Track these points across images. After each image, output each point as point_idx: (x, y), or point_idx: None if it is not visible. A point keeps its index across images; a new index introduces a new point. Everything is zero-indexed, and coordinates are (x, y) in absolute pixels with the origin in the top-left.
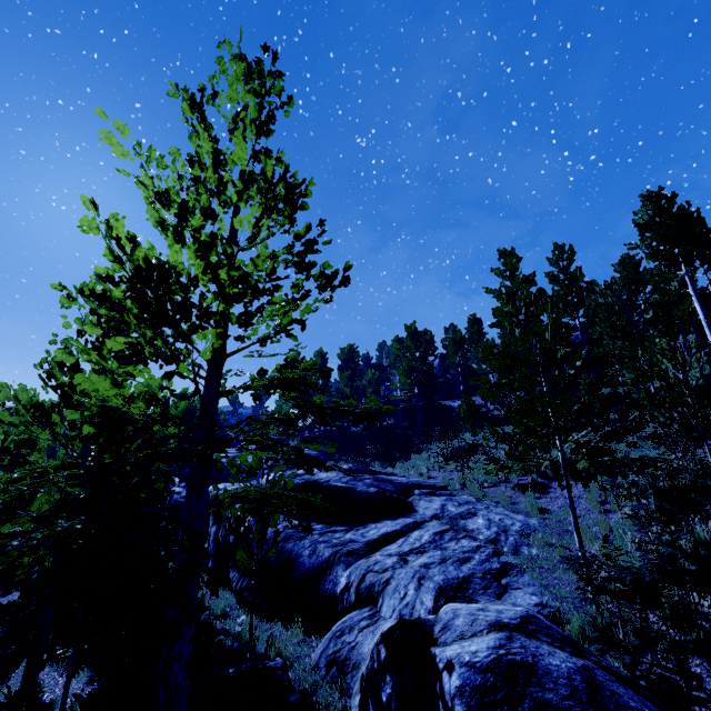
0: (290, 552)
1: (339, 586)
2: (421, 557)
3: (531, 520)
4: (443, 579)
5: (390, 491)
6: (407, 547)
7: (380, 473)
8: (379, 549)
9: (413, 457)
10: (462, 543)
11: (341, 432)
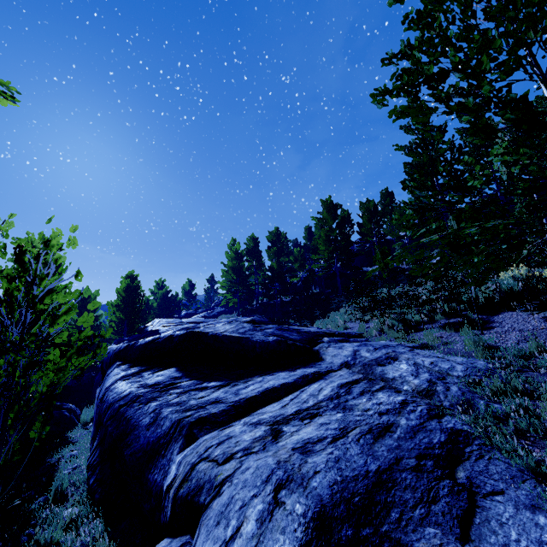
0: (128, 421)
1: (167, 478)
2: (307, 425)
3: (478, 361)
4: (333, 482)
5: (294, 340)
6: (292, 407)
7: (290, 325)
8: (252, 412)
9: (333, 314)
10: (378, 398)
11: (274, 303)
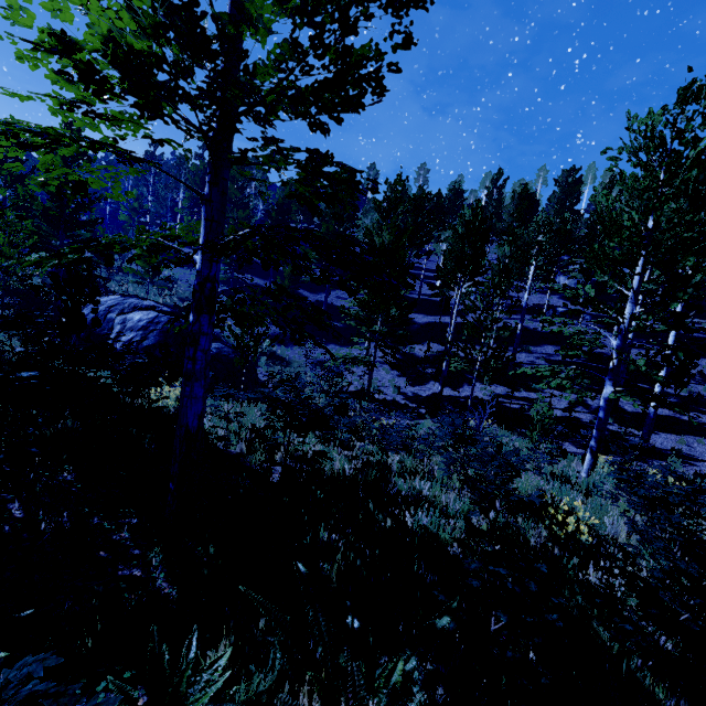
0: None
1: None
2: None
3: None
4: None
5: None
6: None
7: None
8: None
9: None
10: None
11: None
